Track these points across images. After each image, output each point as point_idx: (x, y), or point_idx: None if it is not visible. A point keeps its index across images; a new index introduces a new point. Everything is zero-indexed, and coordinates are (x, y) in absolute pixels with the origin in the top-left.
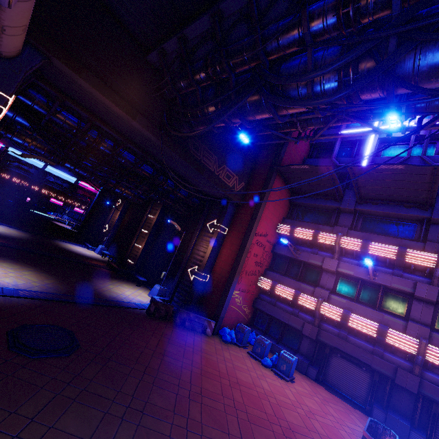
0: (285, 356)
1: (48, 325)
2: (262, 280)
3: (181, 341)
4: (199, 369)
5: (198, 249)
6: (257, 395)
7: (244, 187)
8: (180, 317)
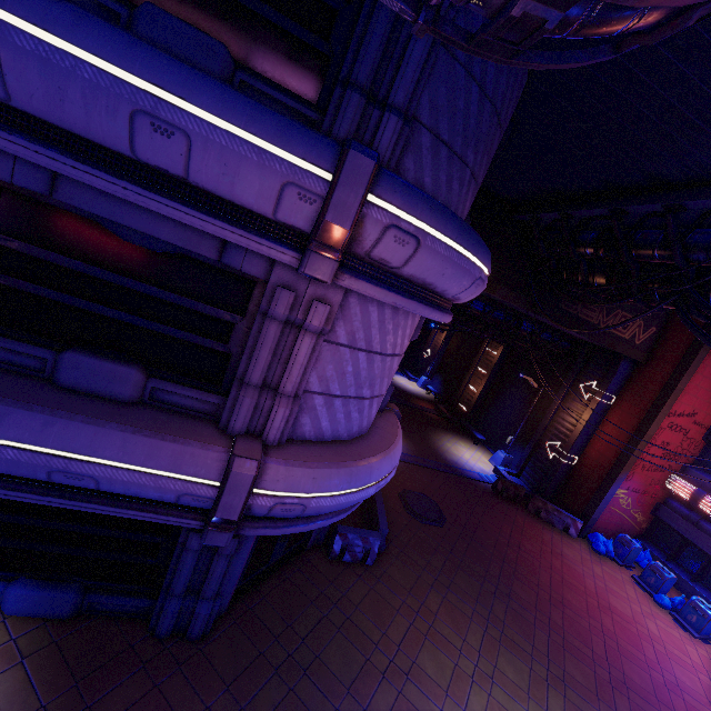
0: (697, 605)
1: (419, 493)
2: (674, 482)
3: (536, 535)
4: (560, 576)
5: (563, 417)
6: (636, 633)
7: (655, 334)
8: (534, 505)
